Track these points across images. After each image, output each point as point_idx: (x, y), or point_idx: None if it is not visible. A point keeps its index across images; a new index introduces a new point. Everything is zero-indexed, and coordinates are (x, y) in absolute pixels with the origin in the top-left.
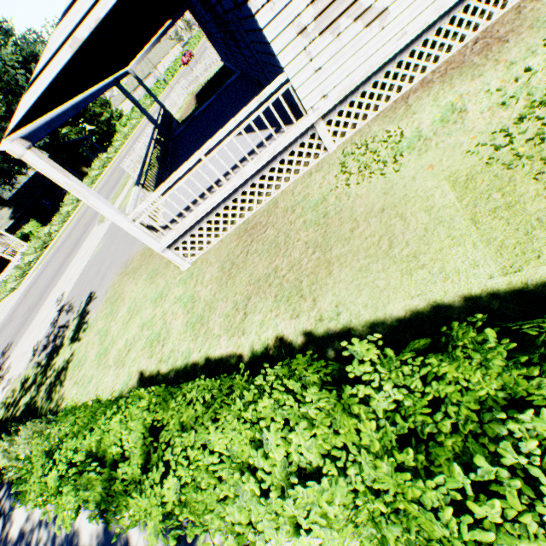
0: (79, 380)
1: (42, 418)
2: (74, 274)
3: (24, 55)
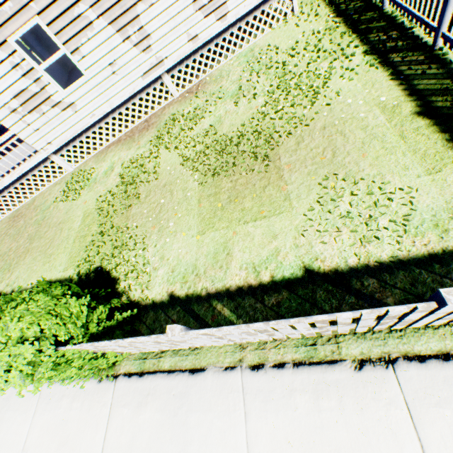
0: None
1: None
2: None
3: None
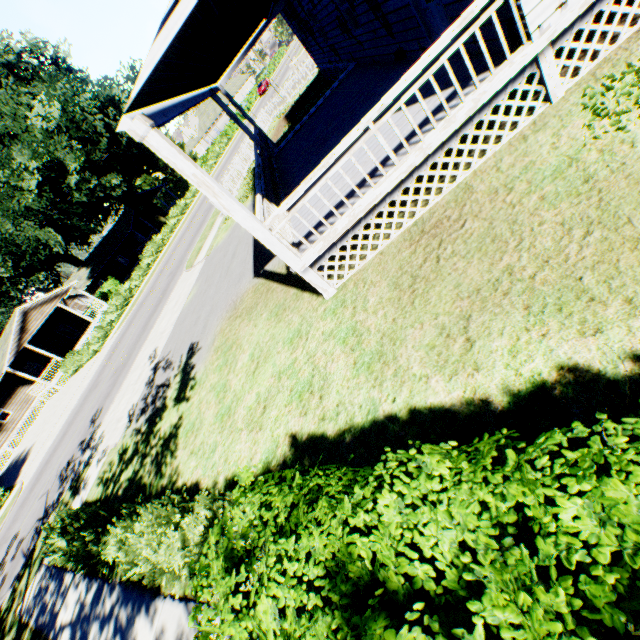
0: (197, 448)
1: (157, 498)
2: (166, 326)
3: (101, 100)
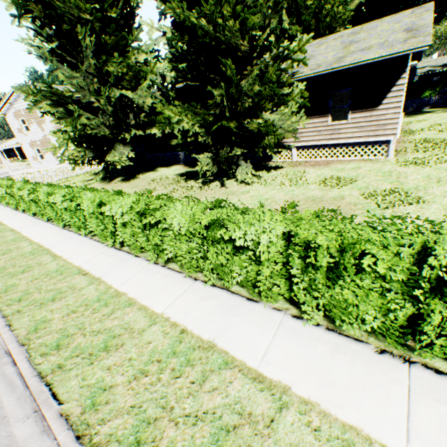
0: None
1: None
2: None
3: None
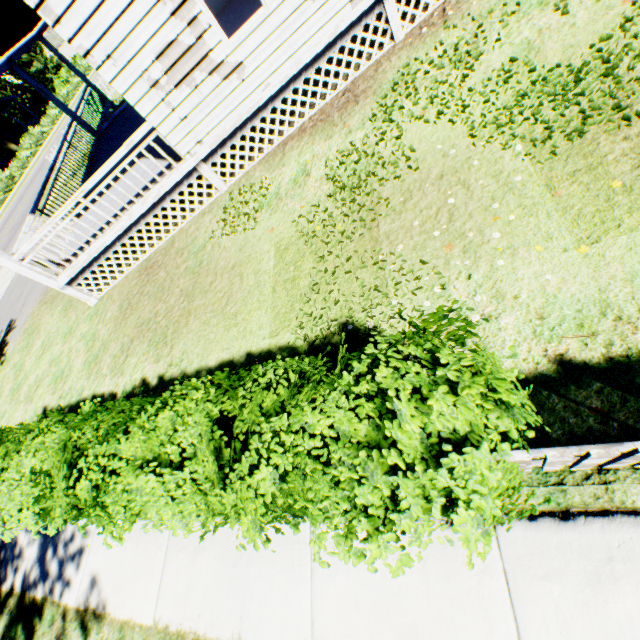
0: None
1: None
2: None
3: None
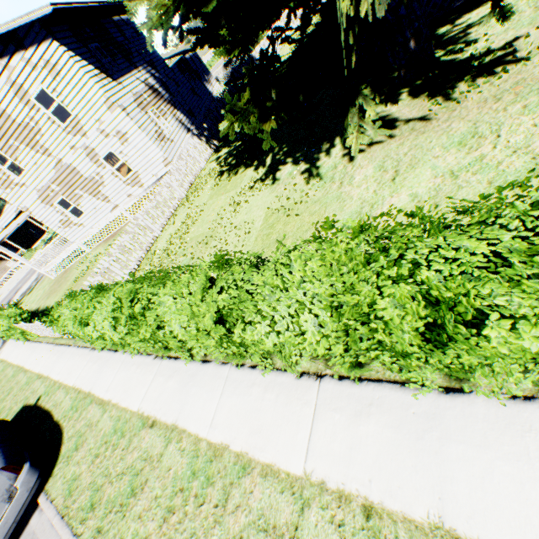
0: None
1: None
2: None
3: None
